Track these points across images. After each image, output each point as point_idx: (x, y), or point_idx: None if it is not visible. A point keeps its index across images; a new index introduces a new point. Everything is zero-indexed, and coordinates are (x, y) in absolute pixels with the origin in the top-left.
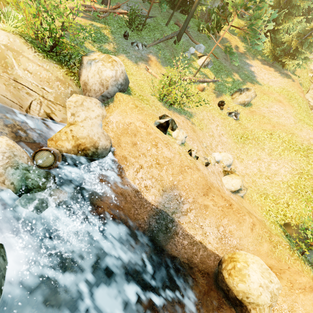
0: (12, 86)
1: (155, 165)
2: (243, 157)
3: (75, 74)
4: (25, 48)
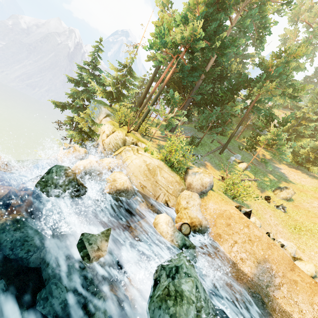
0: (154, 184)
1: (247, 241)
2: (303, 247)
3: (182, 178)
4: (164, 166)
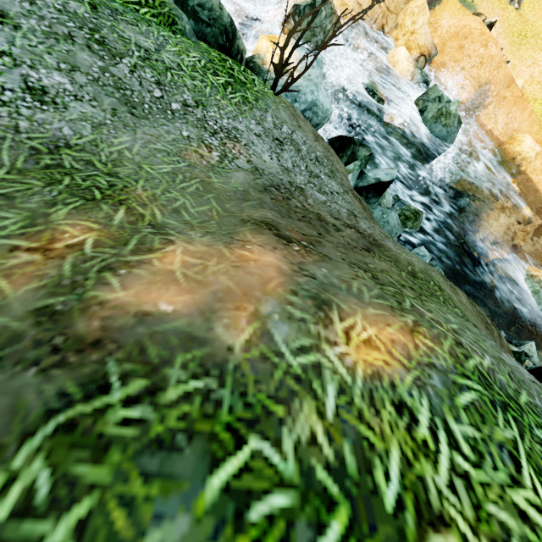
0: None
1: (477, 65)
2: (516, 63)
3: None
4: None
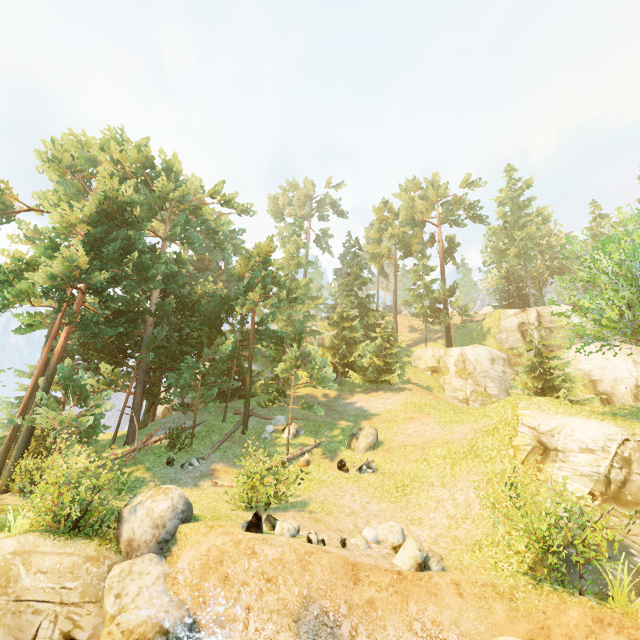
0: (10, 613)
1: (266, 586)
2: (418, 515)
3: (111, 539)
4: (40, 541)
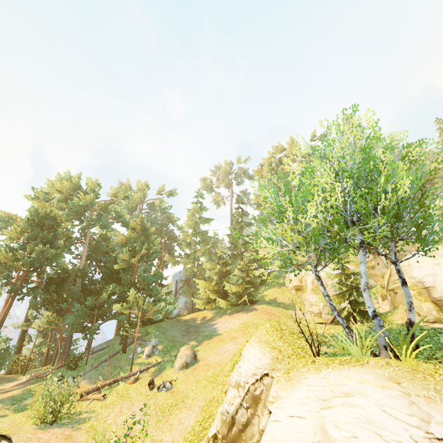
0: None
1: None
2: (163, 436)
3: None
4: None
